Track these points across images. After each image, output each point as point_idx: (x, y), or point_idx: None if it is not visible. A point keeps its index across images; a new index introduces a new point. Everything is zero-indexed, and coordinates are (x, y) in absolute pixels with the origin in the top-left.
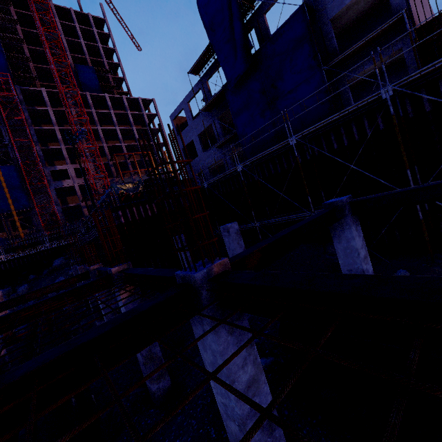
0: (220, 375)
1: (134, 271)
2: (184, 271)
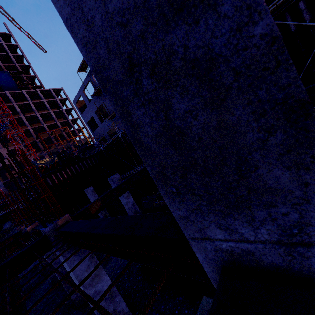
0: (75, 278)
1: (38, 227)
2: (44, 228)
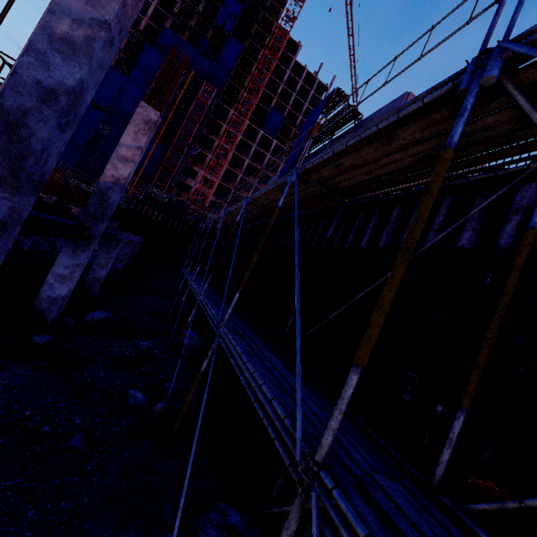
0: None
1: None
2: None
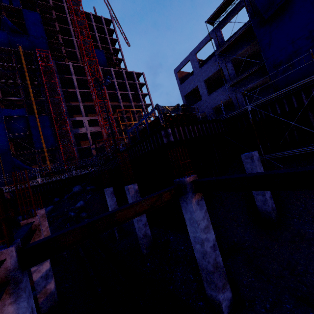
0: None
1: None
2: None
